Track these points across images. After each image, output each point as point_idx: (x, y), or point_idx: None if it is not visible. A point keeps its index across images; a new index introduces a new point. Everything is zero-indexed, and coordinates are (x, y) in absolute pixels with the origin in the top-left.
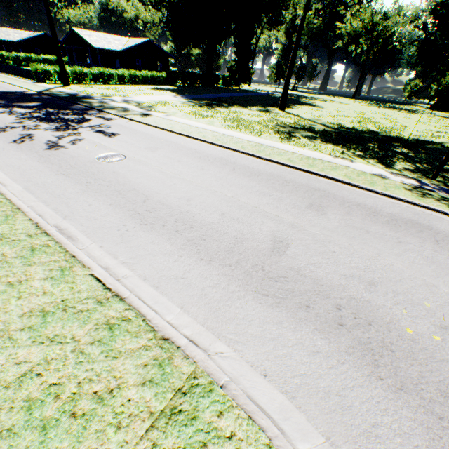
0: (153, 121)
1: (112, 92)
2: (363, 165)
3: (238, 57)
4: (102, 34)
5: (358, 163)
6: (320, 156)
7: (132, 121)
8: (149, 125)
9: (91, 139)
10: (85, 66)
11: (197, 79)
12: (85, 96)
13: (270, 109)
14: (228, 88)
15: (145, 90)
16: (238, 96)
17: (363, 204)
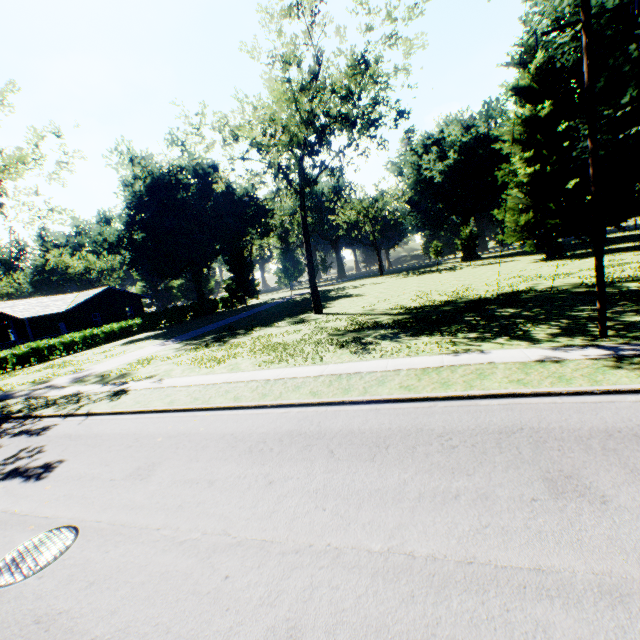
0: (134, 400)
1: (53, 372)
2: (506, 351)
3: (235, 273)
4: (33, 299)
5: (493, 350)
6: (437, 360)
7: (92, 416)
8: (127, 413)
9: None
10: (8, 346)
11: (188, 311)
12: None
13: (304, 317)
14: (233, 309)
15: (112, 350)
16: (251, 314)
17: (611, 429)
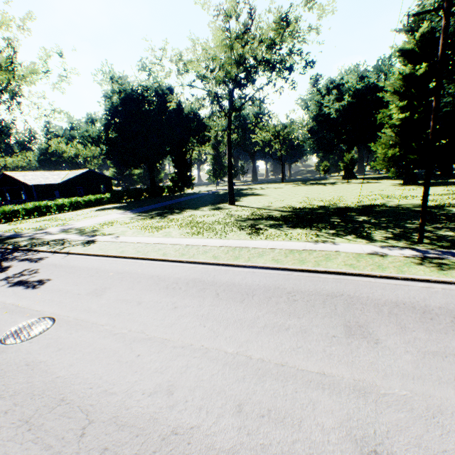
0: (99, 247)
1: (49, 223)
2: (350, 245)
3: (178, 169)
4: (38, 172)
5: (342, 243)
6: (302, 245)
7: (71, 254)
8: (93, 255)
9: (2, 300)
10: (20, 203)
11: (143, 193)
12: (11, 235)
13: (221, 206)
14: (174, 195)
15: (89, 213)
16: (186, 200)
17: (399, 302)
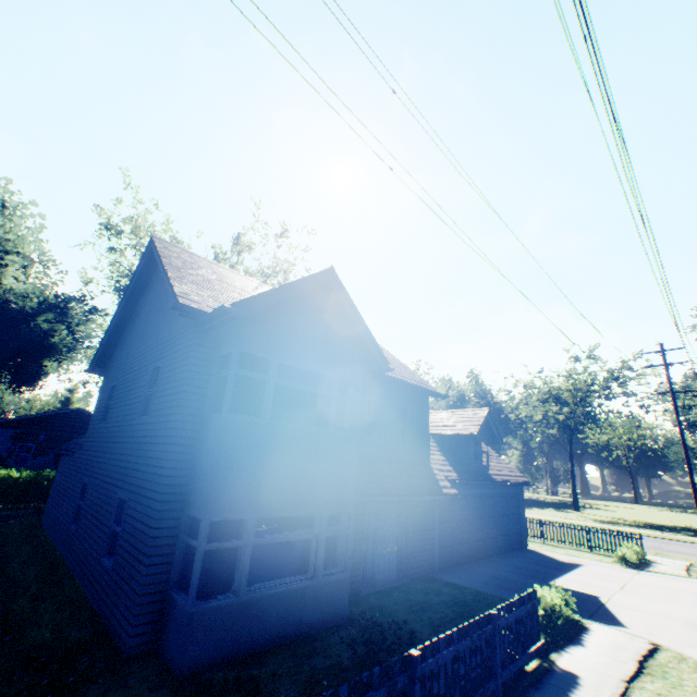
0: None
1: None
2: (682, 536)
3: None
4: None
5: (677, 535)
6: (648, 532)
7: None
8: None
9: None
10: None
11: None
12: None
13: (565, 510)
14: None
15: None
16: None
17: (690, 545)
